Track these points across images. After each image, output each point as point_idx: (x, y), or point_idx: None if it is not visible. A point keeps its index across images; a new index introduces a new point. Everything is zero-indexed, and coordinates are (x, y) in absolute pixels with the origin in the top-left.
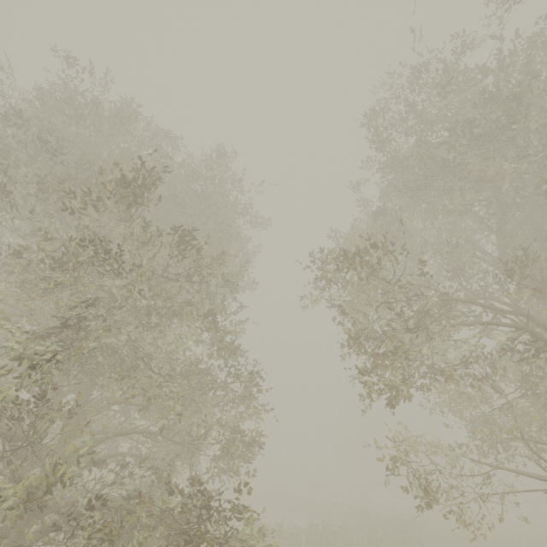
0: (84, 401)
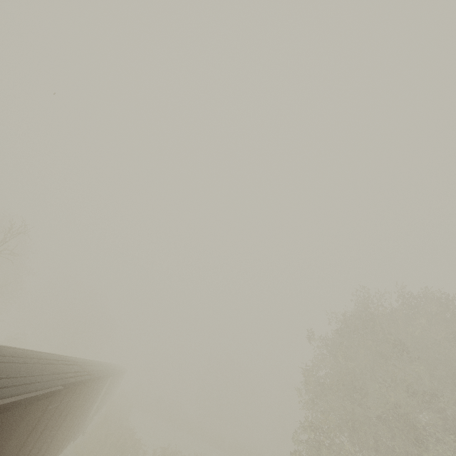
0: None
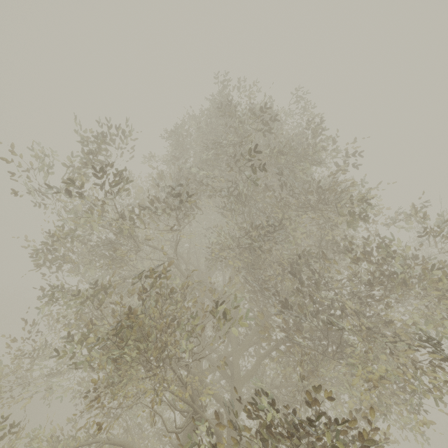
0: (241, 389)
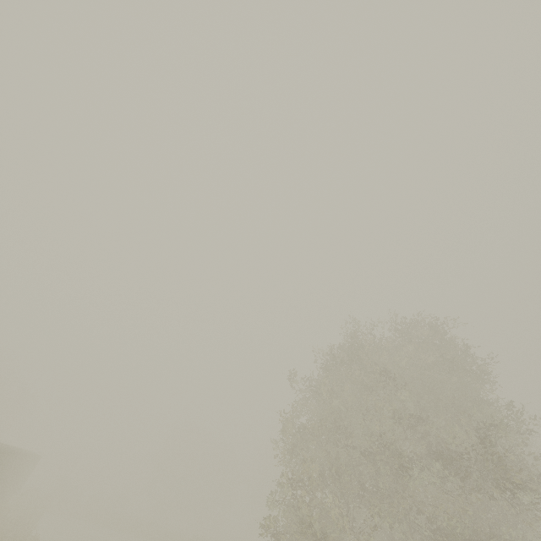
0: None
